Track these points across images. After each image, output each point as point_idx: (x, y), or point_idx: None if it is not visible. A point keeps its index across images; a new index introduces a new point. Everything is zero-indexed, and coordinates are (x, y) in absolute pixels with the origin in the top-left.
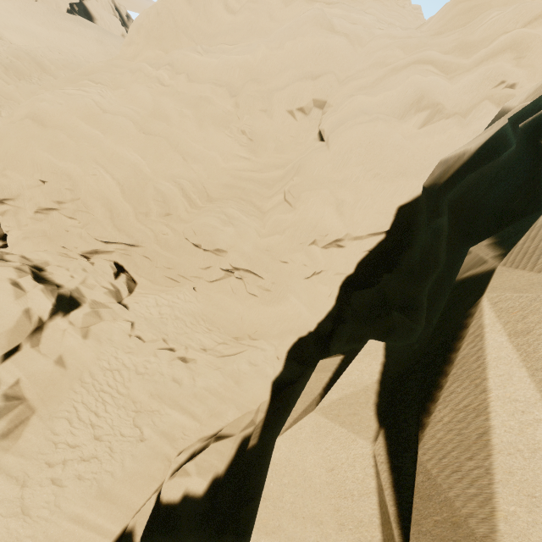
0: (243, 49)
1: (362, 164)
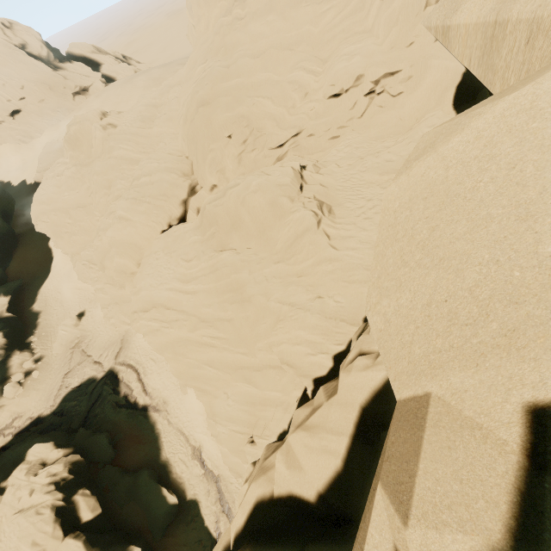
0: None
1: None
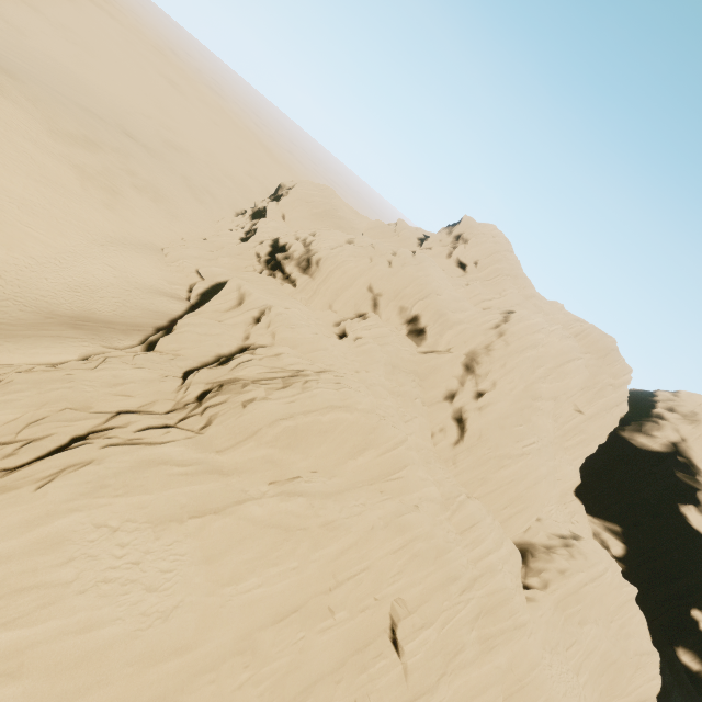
0: (556, 375)
1: (607, 430)
